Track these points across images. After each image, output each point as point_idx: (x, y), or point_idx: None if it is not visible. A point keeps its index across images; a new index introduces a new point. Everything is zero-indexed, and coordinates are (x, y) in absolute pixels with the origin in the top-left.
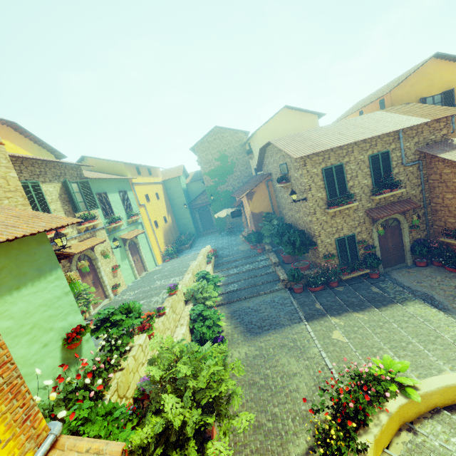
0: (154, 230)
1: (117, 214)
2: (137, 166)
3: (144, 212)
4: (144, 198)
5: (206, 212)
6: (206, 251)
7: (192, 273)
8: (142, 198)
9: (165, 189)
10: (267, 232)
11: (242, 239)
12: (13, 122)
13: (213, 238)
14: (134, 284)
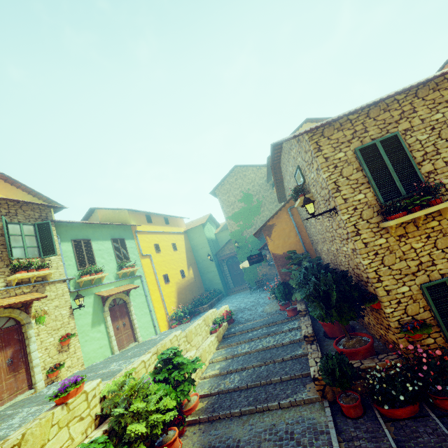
0: (162, 286)
1: (96, 264)
2: (148, 214)
3: (148, 264)
4: (153, 248)
5: (236, 264)
6: (216, 313)
7: (156, 352)
8: (149, 248)
9: (188, 240)
10: (295, 282)
11: (271, 296)
12: (0, 173)
13: (241, 295)
14: (97, 363)
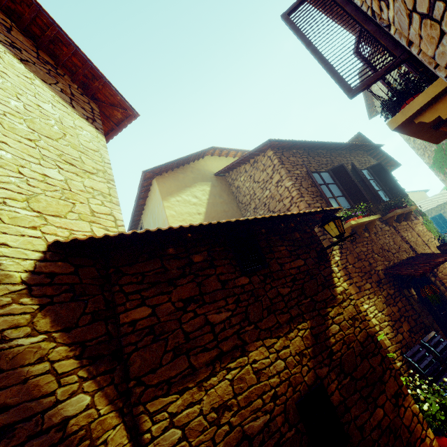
0: None
1: None
2: None
3: None
4: None
5: None
6: None
7: None
8: None
9: None
10: None
11: None
12: None
13: None
14: None
